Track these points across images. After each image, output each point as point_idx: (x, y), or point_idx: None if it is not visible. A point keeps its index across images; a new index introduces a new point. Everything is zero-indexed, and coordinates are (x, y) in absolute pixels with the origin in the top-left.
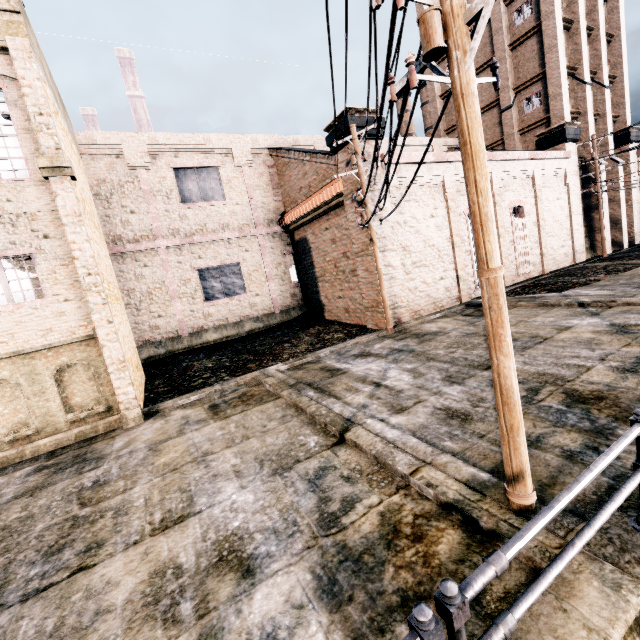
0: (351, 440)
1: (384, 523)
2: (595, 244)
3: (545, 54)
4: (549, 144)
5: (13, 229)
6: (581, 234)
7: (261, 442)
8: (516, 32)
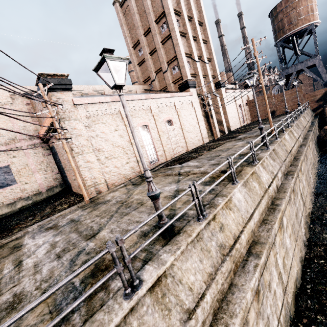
0: None
1: None
2: (213, 133)
3: (175, 47)
4: (183, 89)
5: None
6: (205, 129)
7: None
8: (163, 36)
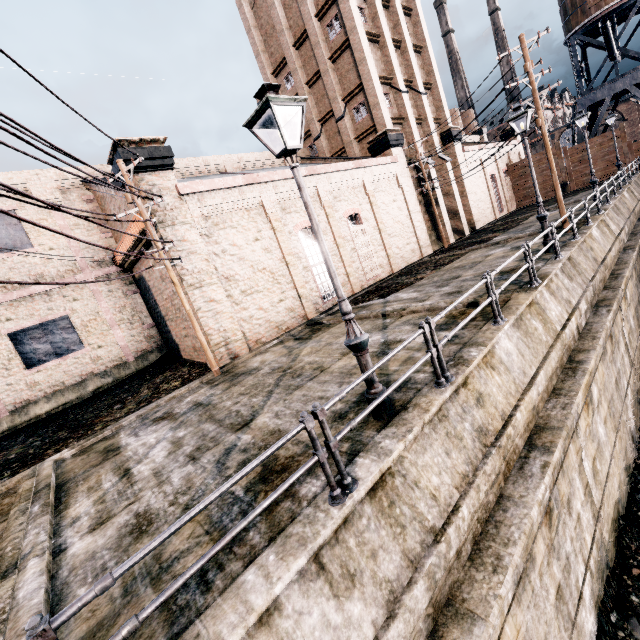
0: None
1: None
2: (440, 236)
3: (358, 67)
4: (379, 150)
5: None
6: (424, 229)
7: None
8: (333, 46)
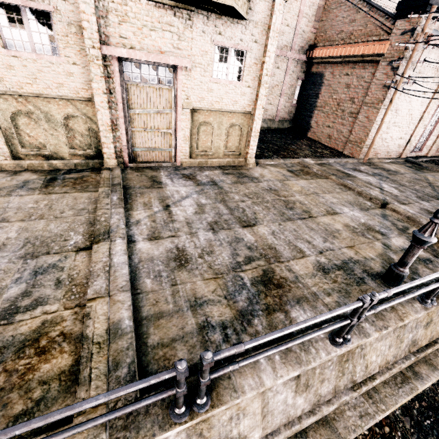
0: (391, 208)
1: None
2: None
3: None
4: None
5: (244, 30)
6: None
7: (341, 196)
8: None
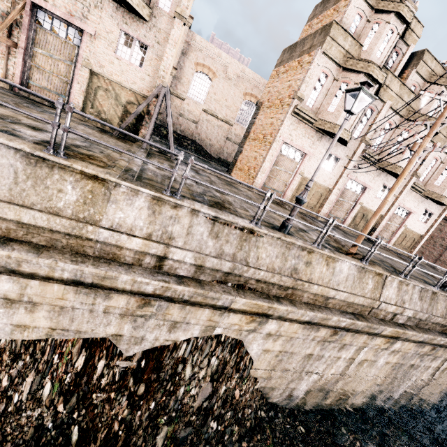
0: None
1: None
2: None
3: None
4: None
5: (436, 208)
6: None
7: None
8: None
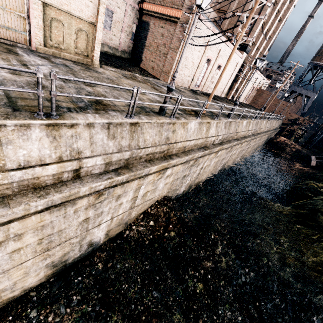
0: (174, 99)
1: (184, 109)
2: (228, 94)
3: (262, 10)
4: (241, 49)
5: None
6: (228, 88)
7: (150, 91)
8: None
